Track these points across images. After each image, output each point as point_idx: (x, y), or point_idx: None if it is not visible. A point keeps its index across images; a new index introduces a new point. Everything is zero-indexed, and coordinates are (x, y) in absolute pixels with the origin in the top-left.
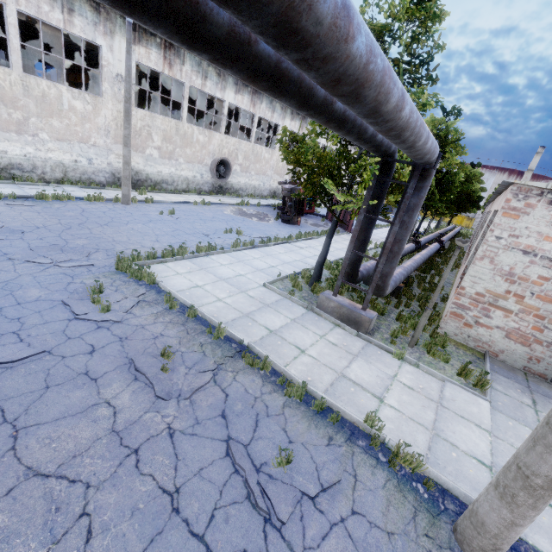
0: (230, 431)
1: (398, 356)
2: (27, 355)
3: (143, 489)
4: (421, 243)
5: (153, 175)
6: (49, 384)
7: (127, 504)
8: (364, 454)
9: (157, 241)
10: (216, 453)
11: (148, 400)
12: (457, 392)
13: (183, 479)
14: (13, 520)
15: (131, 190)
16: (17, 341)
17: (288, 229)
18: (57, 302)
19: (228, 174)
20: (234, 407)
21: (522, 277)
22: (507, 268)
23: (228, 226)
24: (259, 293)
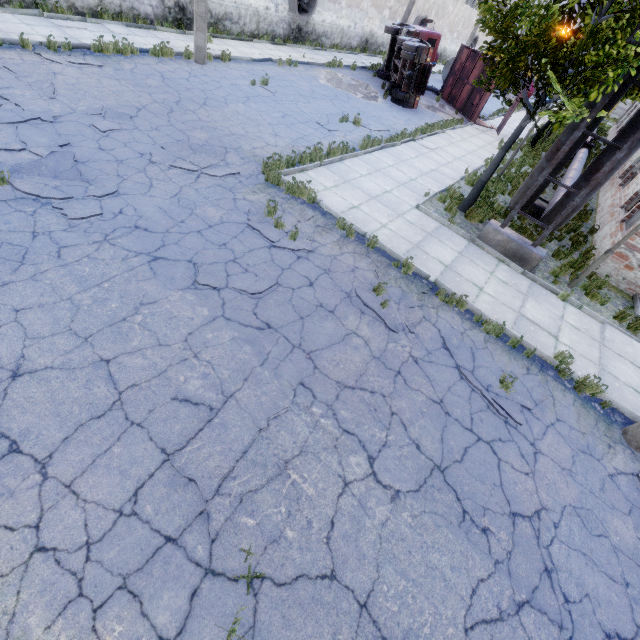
0: (456, 361)
1: (564, 298)
2: (267, 287)
3: (419, 399)
4: None
5: (213, 4)
6: (301, 315)
7: (415, 409)
8: (555, 382)
9: (277, 136)
10: (453, 376)
11: (383, 332)
12: (615, 334)
13: (441, 394)
14: (353, 415)
15: (189, 32)
16: (243, 270)
17: (404, 116)
18: (241, 225)
19: (313, 6)
20: (451, 341)
21: None
22: None
23: (337, 109)
24: (416, 218)
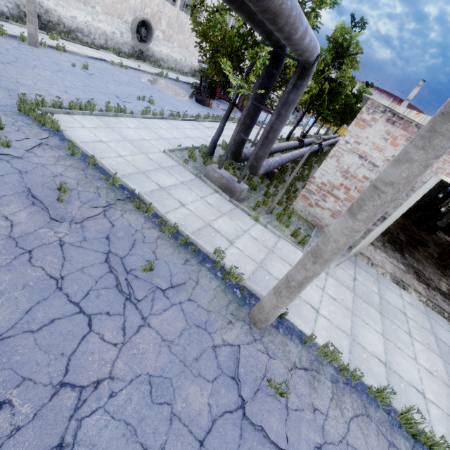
0: (111, 248)
1: (255, 218)
2: None
3: (34, 274)
4: (304, 143)
5: (66, 19)
6: None
7: (19, 282)
8: (208, 272)
9: (66, 93)
10: (97, 259)
11: (44, 220)
12: (285, 245)
13: (67, 272)
14: None
15: (41, 31)
16: None
17: (199, 109)
18: None
19: (150, 39)
20: (117, 233)
21: (353, 175)
22: (346, 167)
23: (143, 94)
24: (158, 157)
